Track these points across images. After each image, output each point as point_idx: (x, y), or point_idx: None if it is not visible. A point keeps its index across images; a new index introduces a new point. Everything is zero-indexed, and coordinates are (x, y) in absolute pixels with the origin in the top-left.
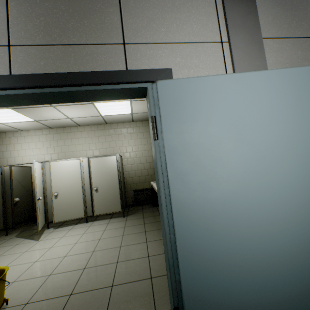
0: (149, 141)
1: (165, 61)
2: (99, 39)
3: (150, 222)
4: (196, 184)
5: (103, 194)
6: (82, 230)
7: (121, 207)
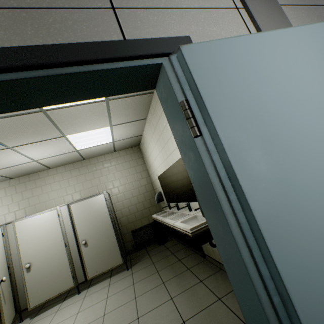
0: (138, 169)
1: (177, 29)
2: (72, 1)
3: (164, 266)
4: (289, 191)
5: (95, 247)
6: (74, 307)
7: (122, 258)
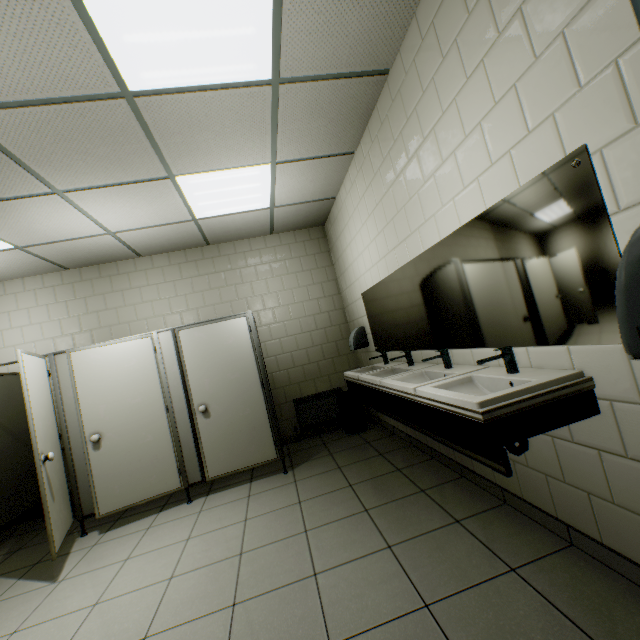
0: (317, 276)
1: None
2: None
3: (365, 477)
4: None
5: (224, 420)
6: (181, 527)
7: (275, 448)
